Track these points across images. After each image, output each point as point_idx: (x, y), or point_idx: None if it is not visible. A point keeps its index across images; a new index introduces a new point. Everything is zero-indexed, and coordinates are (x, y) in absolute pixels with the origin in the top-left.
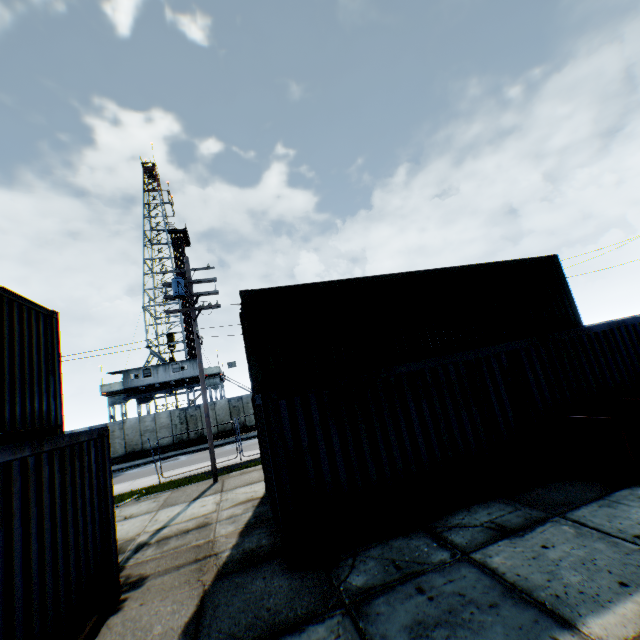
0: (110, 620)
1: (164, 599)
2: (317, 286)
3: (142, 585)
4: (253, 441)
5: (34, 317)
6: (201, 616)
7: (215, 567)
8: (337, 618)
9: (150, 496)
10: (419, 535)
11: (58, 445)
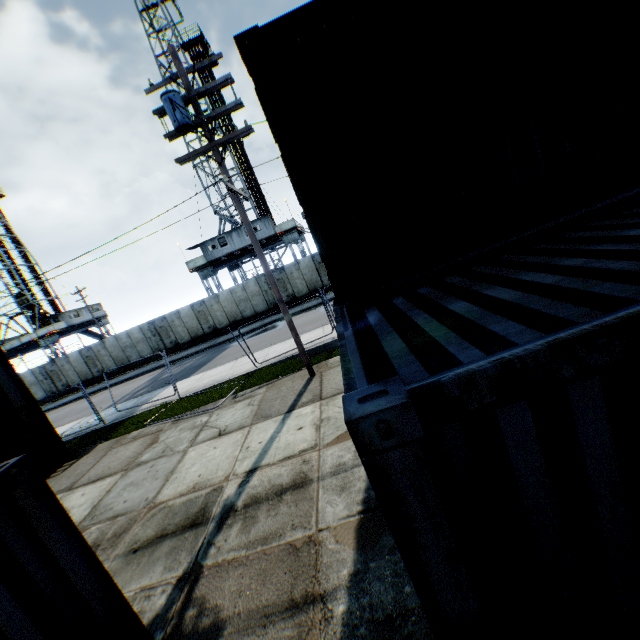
0: None
1: None
2: None
3: None
4: None
5: None
6: None
7: None
8: None
9: (245, 393)
10: None
11: None
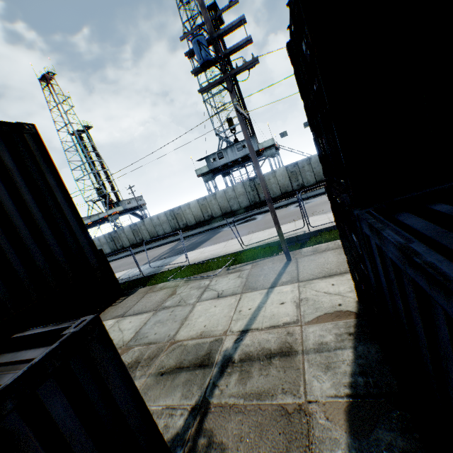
0: None
1: None
2: None
3: None
4: (313, 201)
5: None
6: None
7: None
8: None
9: (236, 267)
10: None
11: None
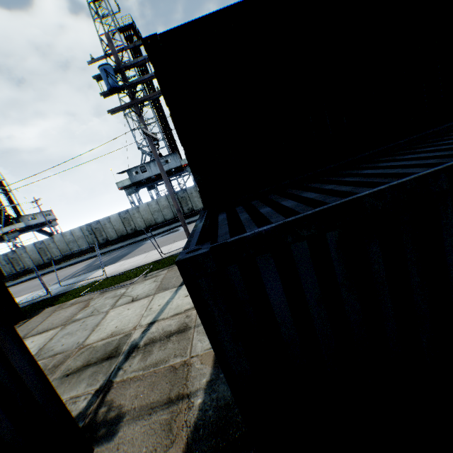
0: None
1: None
2: None
3: (114, 435)
4: None
5: None
6: None
7: (184, 432)
8: None
9: (153, 274)
10: None
11: None
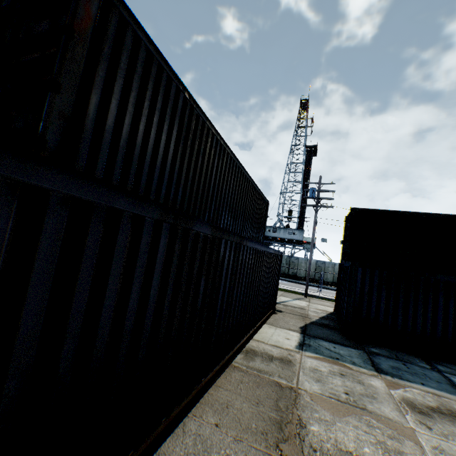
0: (274, 315)
1: (291, 319)
2: (402, 213)
3: (281, 312)
4: (326, 290)
5: (264, 203)
6: (306, 328)
7: (309, 321)
8: (360, 351)
9: None
10: (416, 357)
11: (276, 253)
